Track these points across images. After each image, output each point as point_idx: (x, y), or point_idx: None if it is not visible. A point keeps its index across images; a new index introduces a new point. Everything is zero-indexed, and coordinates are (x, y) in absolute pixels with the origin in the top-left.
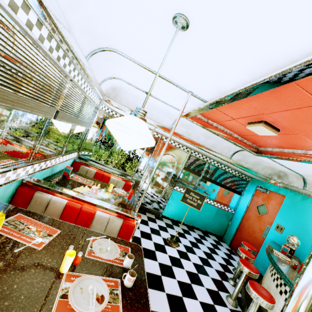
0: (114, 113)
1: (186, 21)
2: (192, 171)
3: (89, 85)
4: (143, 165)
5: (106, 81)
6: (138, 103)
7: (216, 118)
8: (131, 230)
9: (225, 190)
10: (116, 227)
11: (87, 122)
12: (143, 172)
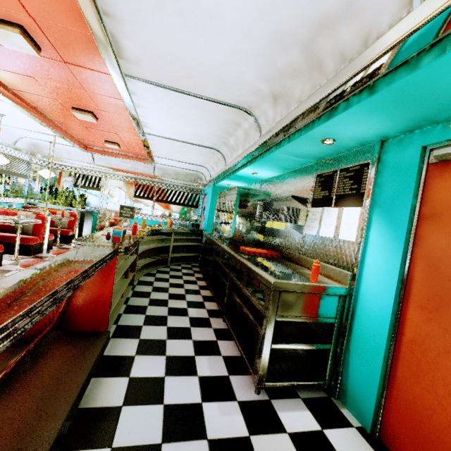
0: (53, 164)
1: (2, 114)
2: (143, 197)
3: (4, 146)
4: (97, 203)
5: (19, 141)
6: (58, 150)
7: (101, 146)
8: (42, 219)
9: (182, 207)
10: (33, 219)
11: (20, 174)
12: (98, 208)
